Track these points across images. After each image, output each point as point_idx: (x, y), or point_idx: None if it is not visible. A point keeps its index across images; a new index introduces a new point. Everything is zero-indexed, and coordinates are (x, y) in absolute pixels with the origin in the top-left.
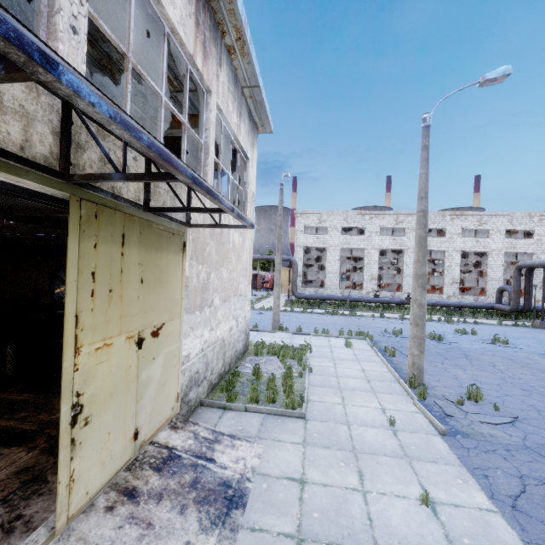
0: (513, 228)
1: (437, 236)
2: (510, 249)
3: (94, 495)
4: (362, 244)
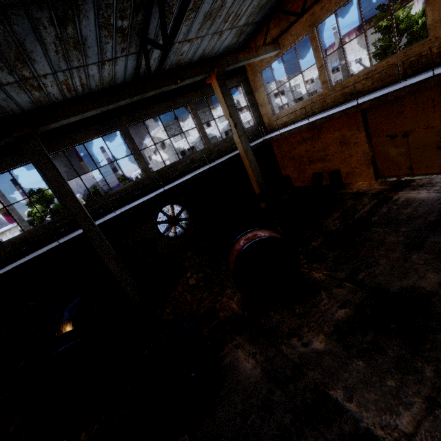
0: (276, 92)
1: (245, 111)
2: (279, 104)
3: (436, 173)
4: (213, 133)
